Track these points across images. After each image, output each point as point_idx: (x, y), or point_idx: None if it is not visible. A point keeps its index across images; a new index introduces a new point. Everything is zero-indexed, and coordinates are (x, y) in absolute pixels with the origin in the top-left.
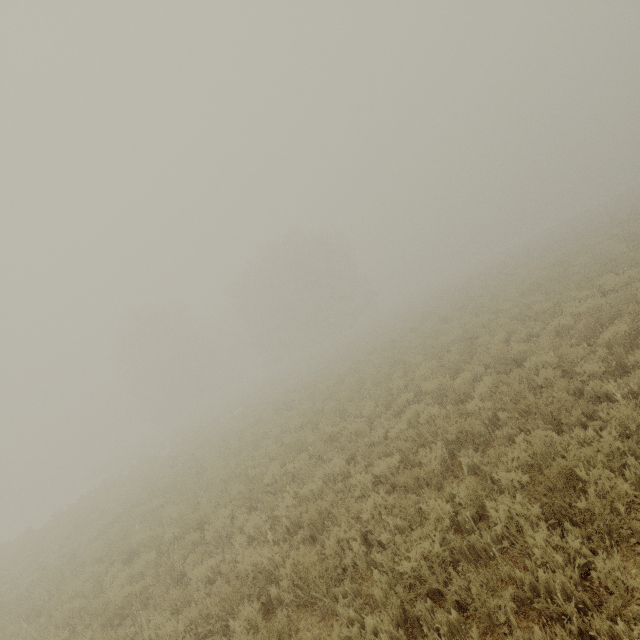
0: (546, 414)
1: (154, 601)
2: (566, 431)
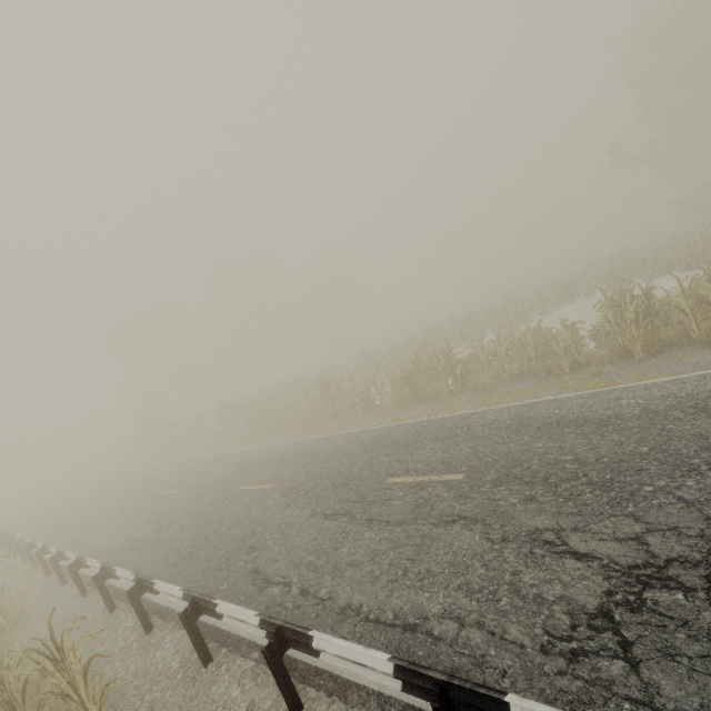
0: None
1: None
2: None
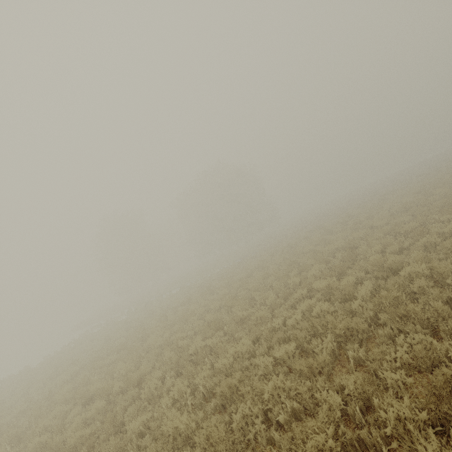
0: (423, 319)
1: (98, 445)
2: (444, 337)
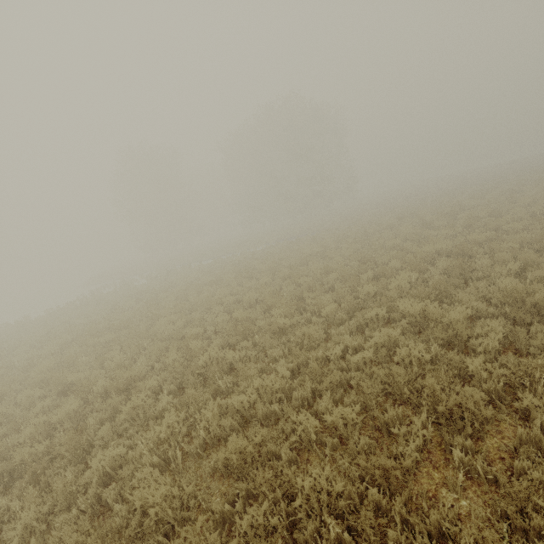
0: None
1: (51, 471)
2: None
